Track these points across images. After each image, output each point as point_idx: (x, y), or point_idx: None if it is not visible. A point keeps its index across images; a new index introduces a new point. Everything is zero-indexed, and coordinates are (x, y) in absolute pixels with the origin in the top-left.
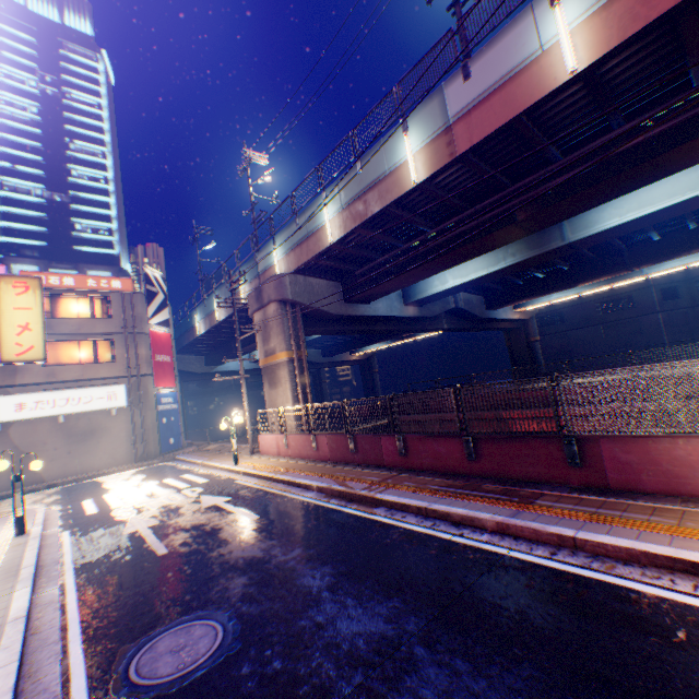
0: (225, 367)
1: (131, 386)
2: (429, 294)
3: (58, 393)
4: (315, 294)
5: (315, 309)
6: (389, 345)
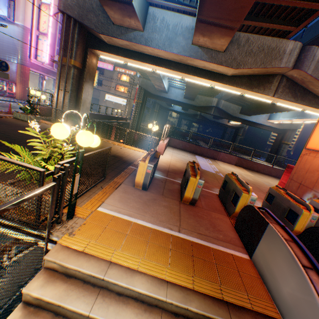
0: (172, 108)
1: (127, 100)
2: (184, 95)
3: (115, 97)
4: (148, 86)
5: (147, 91)
6: (237, 123)
